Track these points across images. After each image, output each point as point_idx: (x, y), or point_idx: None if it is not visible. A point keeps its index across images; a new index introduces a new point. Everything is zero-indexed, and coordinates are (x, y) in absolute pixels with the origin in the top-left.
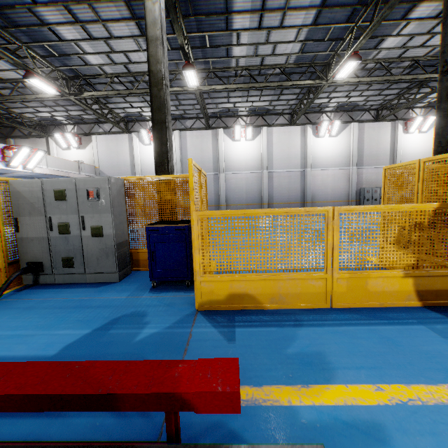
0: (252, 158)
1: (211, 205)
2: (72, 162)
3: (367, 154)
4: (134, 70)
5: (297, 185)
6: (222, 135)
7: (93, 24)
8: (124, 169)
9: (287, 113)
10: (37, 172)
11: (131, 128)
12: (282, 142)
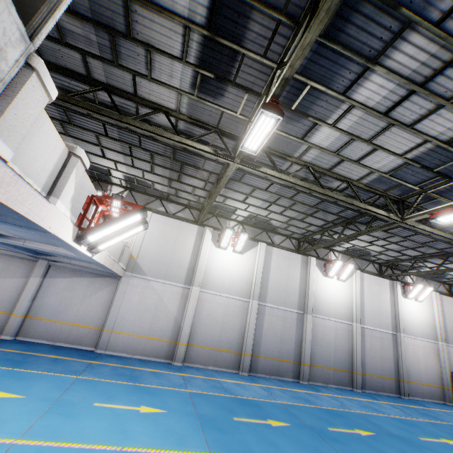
0: (342, 303)
1: (288, 360)
2: (120, 244)
3: (448, 329)
4: (337, 170)
5: (390, 353)
6: (314, 265)
7: (433, 98)
8: (175, 272)
9: (376, 262)
10: (94, 257)
11: (205, 220)
12: (373, 292)
